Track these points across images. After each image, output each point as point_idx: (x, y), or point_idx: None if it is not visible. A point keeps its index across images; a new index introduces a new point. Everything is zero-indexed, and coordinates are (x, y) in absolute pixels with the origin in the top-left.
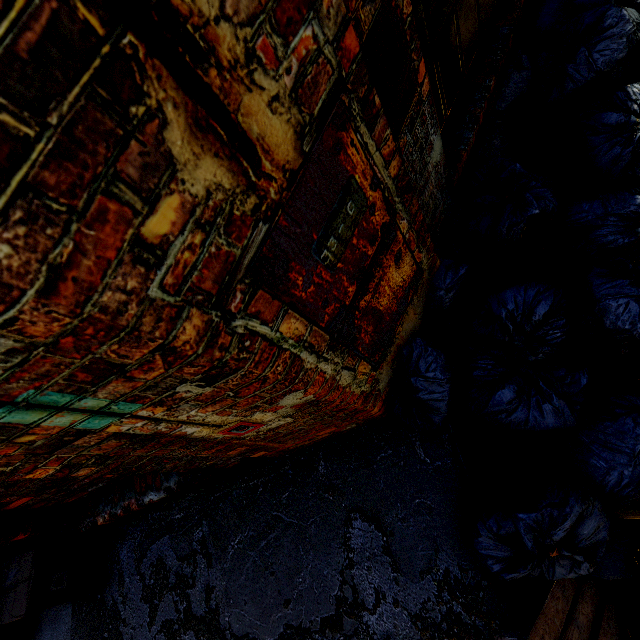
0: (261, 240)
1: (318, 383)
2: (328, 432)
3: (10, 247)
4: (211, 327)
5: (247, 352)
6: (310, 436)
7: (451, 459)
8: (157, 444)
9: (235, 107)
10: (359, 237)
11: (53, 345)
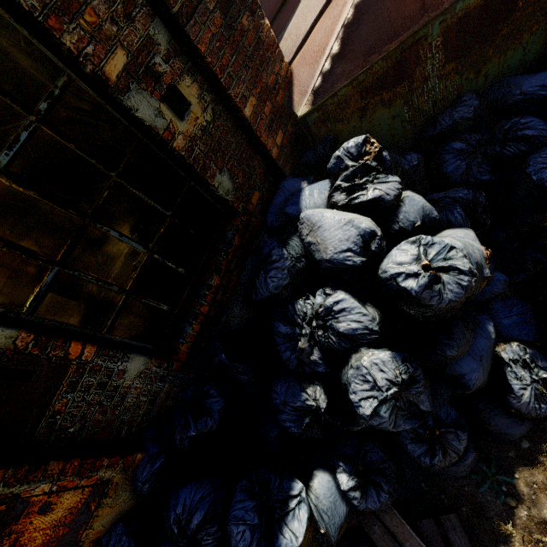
0: None
1: None
2: None
3: None
4: None
5: None
6: None
7: None
8: None
9: None
10: None
11: None
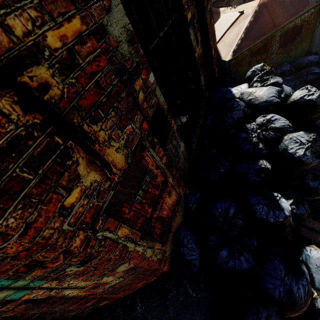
0: (111, 197)
1: (135, 257)
2: (142, 284)
3: (14, 219)
4: (87, 238)
5: (102, 247)
6: (132, 287)
7: (205, 292)
8: (47, 304)
9: (103, 154)
10: (152, 188)
11: (15, 256)
